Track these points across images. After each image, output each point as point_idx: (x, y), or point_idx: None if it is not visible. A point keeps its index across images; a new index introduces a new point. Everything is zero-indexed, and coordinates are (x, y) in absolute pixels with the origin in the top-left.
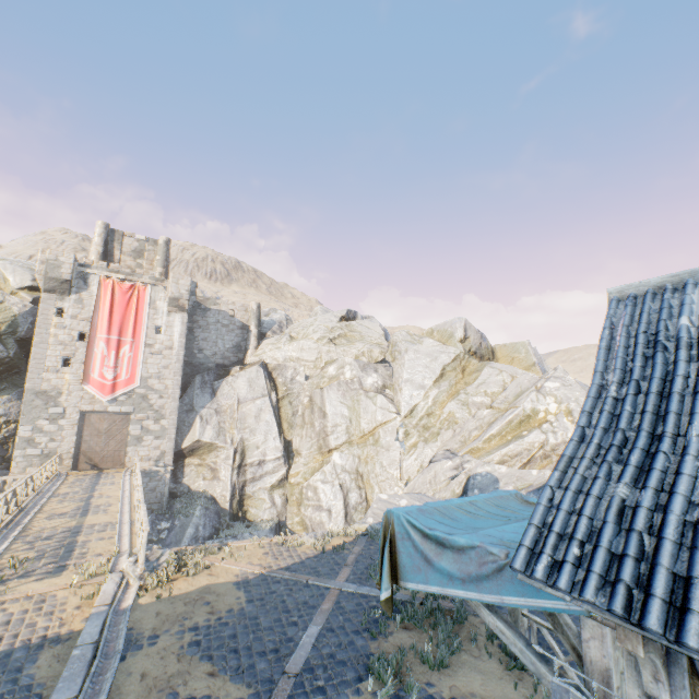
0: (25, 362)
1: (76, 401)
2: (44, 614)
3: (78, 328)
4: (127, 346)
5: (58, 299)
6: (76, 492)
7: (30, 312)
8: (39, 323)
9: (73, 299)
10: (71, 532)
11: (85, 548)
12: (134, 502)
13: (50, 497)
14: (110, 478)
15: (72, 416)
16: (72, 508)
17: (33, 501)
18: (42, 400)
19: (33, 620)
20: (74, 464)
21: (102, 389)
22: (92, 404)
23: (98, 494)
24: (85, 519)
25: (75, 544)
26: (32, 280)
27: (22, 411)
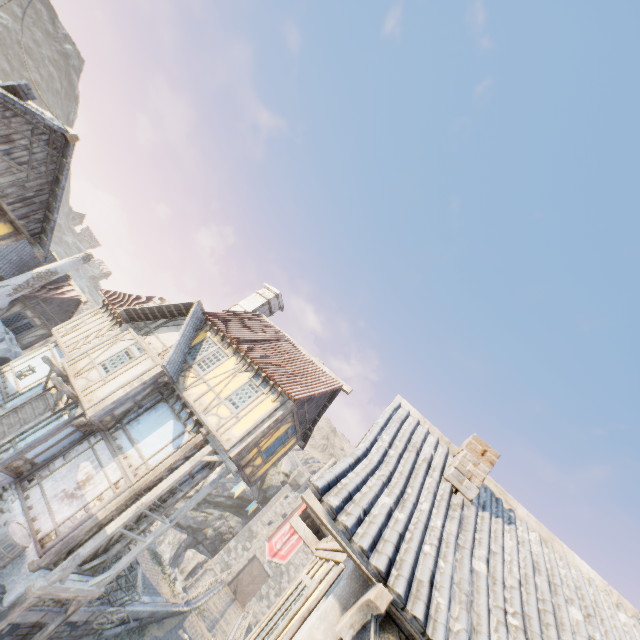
0: (258, 507)
1: (258, 546)
2: (201, 639)
3: (286, 509)
4: (296, 536)
5: (290, 490)
6: (224, 599)
7: (277, 486)
8: (276, 496)
9: (295, 494)
10: (216, 619)
11: (217, 631)
12: (236, 633)
13: (217, 591)
14: (236, 607)
15: (250, 553)
16: (220, 607)
17: (213, 587)
18: (248, 533)
19: (199, 638)
20: (231, 581)
21: (270, 550)
22: (261, 554)
23: (229, 611)
24: (221, 618)
25: (215, 626)
26: (289, 470)
27: (239, 532)
